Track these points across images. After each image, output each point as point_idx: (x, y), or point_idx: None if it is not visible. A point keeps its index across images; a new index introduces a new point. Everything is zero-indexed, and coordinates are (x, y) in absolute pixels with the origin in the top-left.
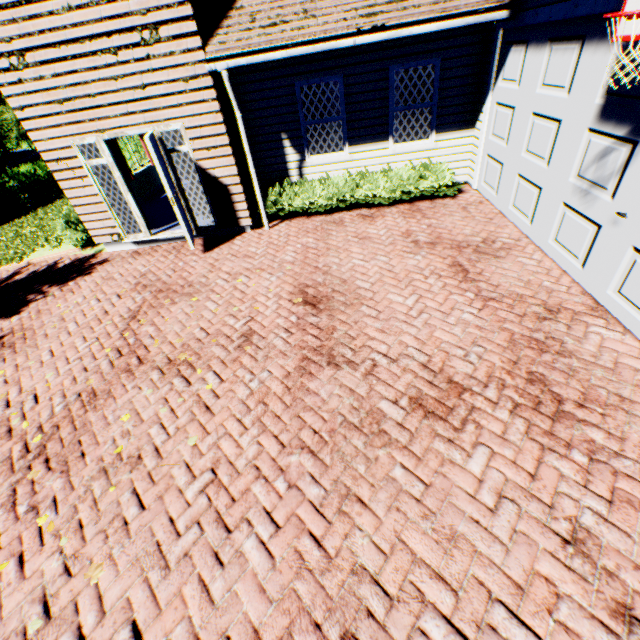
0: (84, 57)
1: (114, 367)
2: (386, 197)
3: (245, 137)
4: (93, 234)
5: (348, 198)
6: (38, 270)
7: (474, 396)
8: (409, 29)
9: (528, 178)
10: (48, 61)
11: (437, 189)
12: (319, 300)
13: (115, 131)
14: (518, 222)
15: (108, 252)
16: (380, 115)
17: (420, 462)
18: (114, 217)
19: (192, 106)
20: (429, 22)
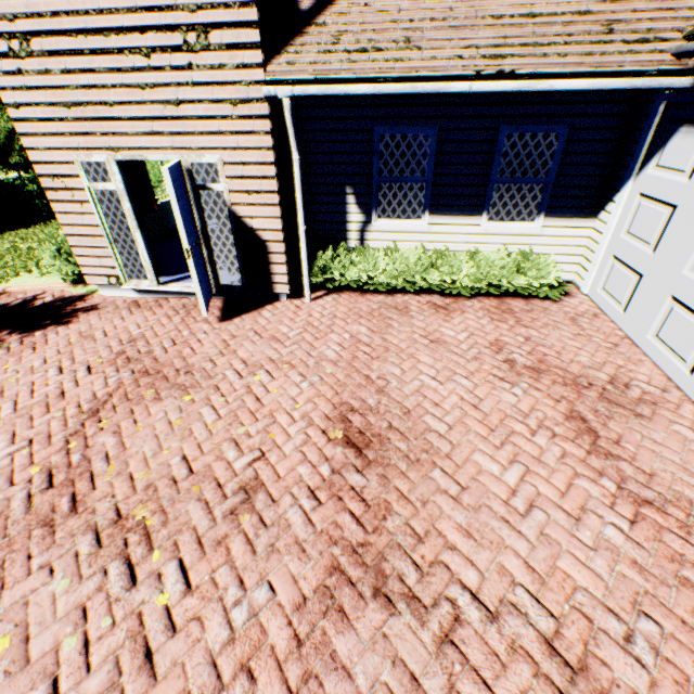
0: (106, 54)
1: (30, 509)
2: (468, 286)
3: (299, 185)
4: (85, 271)
5: (418, 279)
6: (9, 303)
7: None
8: (549, 81)
9: (693, 307)
10: (59, 52)
11: (536, 286)
12: (368, 440)
13: (132, 152)
14: (663, 362)
15: (102, 295)
16: (477, 184)
17: None
18: (115, 256)
19: (237, 136)
20: (576, 77)
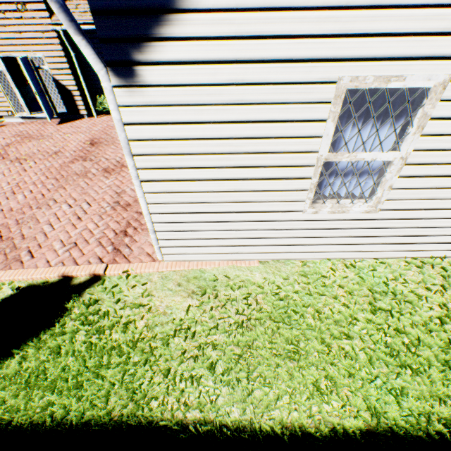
0: None
1: None
2: None
3: (78, 66)
4: None
5: None
6: None
7: (126, 168)
8: None
9: None
10: None
11: None
12: (97, 143)
13: (6, 53)
14: None
15: (7, 122)
16: None
17: (92, 181)
18: (8, 101)
19: (47, 46)
20: None
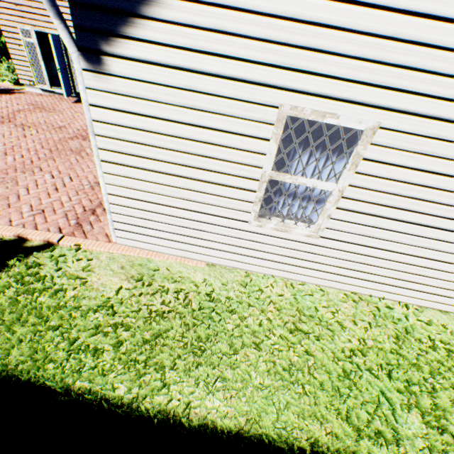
0: None
1: None
2: None
3: None
4: (20, 77)
5: None
6: None
7: None
8: None
9: None
10: None
11: None
12: None
13: (41, 28)
14: None
15: (27, 91)
16: None
17: (83, 159)
18: (33, 72)
19: None
20: None
